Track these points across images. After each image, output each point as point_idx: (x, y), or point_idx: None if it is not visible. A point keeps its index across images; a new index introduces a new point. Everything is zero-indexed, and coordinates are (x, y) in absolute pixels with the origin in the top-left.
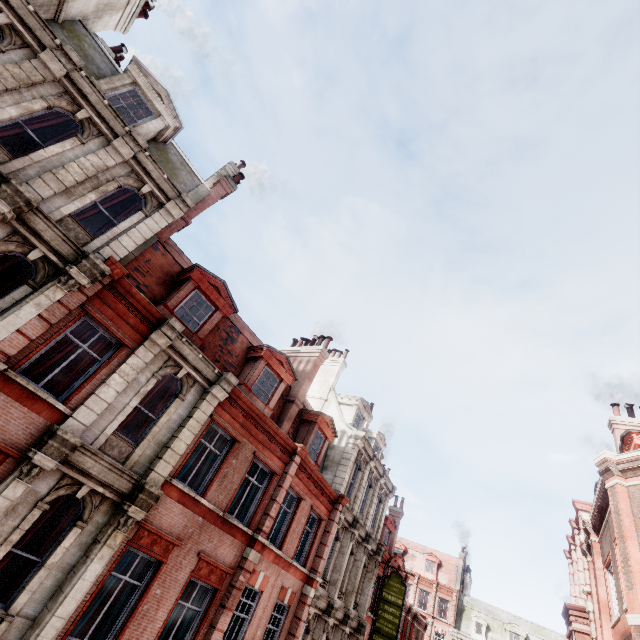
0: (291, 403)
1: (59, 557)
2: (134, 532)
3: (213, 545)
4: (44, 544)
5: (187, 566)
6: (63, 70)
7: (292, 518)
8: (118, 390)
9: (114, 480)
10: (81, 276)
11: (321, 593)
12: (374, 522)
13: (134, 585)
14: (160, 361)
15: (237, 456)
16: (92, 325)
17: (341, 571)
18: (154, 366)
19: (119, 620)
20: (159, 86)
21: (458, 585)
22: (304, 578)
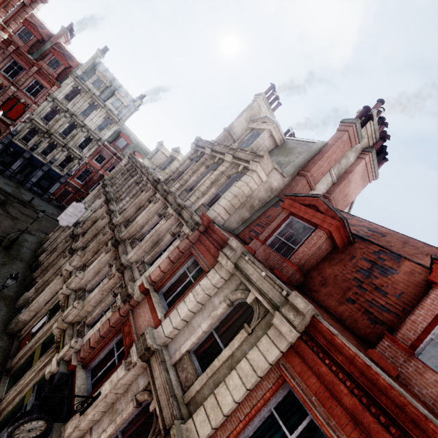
0: None
1: None
2: None
3: None
4: None
5: None
6: (209, 149)
7: None
8: (189, 307)
9: (164, 404)
10: (187, 229)
11: None
12: None
13: None
14: (233, 285)
15: None
16: (197, 261)
17: None
18: (228, 290)
19: None
20: (263, 119)
21: None
22: None
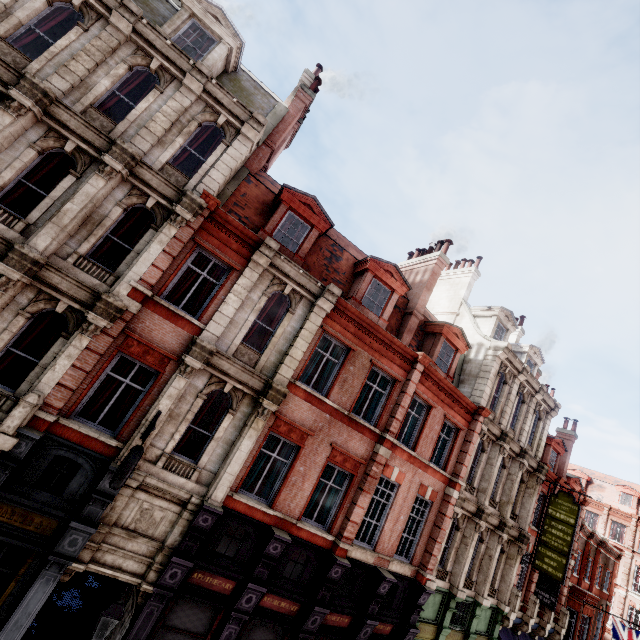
0: (409, 315)
1: (222, 434)
2: (273, 421)
3: (343, 439)
4: (211, 424)
5: (322, 453)
6: (129, 26)
7: (423, 424)
8: (235, 307)
9: (248, 379)
10: (185, 212)
11: (468, 497)
12: (532, 440)
13: (282, 462)
14: (267, 281)
15: (354, 363)
16: (205, 255)
17: (490, 481)
18: (262, 286)
19: (276, 485)
20: (213, 8)
21: None
22: (445, 480)
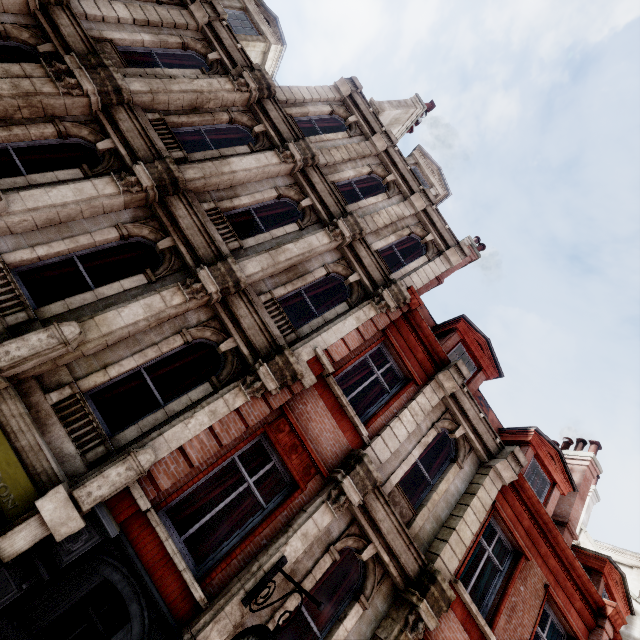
0: (560, 526)
1: None
2: None
3: None
4: (322, 612)
5: None
6: (385, 146)
7: None
8: (408, 429)
9: (401, 550)
10: (389, 299)
11: None
12: None
13: None
14: (438, 410)
15: (524, 581)
16: (385, 353)
17: None
18: (433, 414)
19: None
20: (433, 165)
21: None
22: None
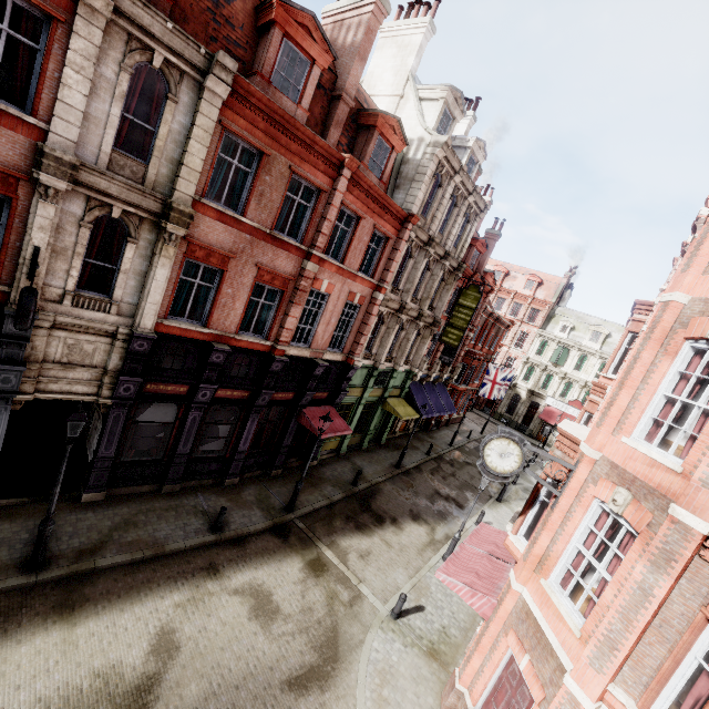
0: (337, 101)
1: (129, 266)
2: (185, 247)
3: (269, 258)
4: (112, 257)
5: (249, 274)
6: None
7: (352, 237)
8: (84, 93)
9: (139, 201)
10: None
11: (393, 298)
12: (458, 243)
13: (208, 287)
14: (119, 43)
15: (270, 172)
16: None
17: (414, 283)
18: (115, 52)
19: (206, 308)
20: None
21: (554, 299)
22: (373, 287)
